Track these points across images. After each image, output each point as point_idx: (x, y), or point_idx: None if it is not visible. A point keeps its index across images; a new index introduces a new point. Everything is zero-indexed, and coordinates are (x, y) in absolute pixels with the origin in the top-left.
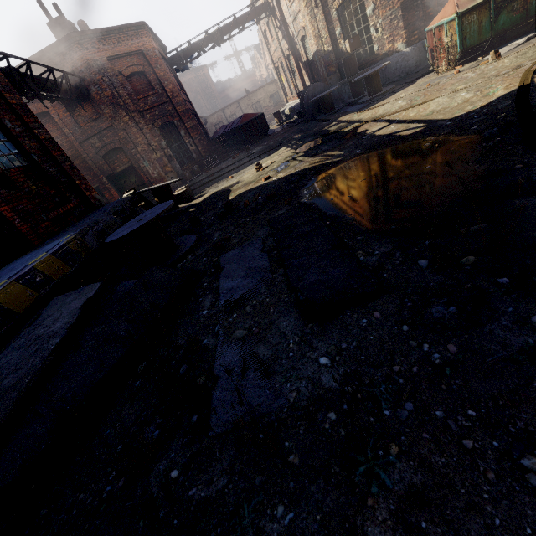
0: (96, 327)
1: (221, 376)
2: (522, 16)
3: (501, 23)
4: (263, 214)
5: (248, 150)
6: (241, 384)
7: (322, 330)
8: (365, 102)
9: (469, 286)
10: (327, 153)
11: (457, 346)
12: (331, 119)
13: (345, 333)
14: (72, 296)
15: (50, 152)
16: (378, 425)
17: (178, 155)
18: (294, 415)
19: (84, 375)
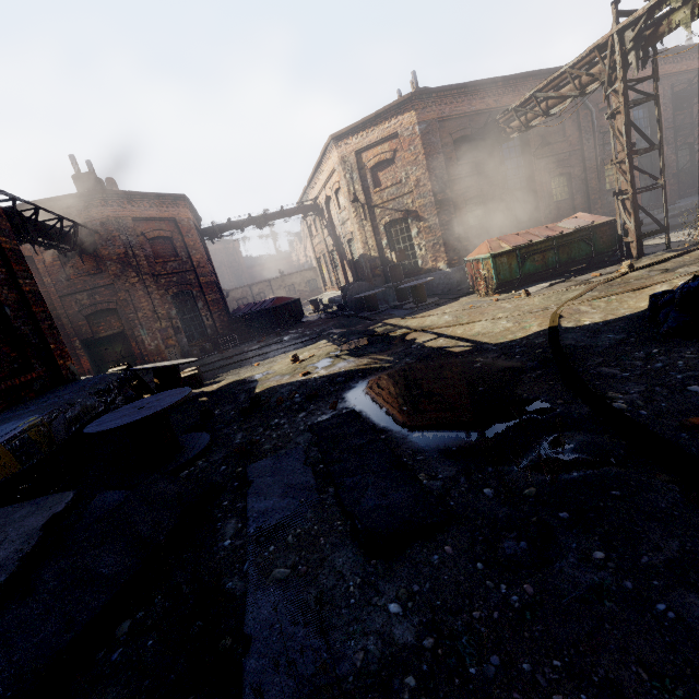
0: (63, 559)
1: (256, 636)
2: (542, 266)
3: (527, 268)
4: (302, 417)
5: (278, 335)
6: (287, 646)
7: (389, 568)
8: (411, 309)
9: (535, 520)
10: (374, 356)
11: (533, 586)
12: (376, 319)
13: (416, 572)
14: (25, 510)
15: (31, 306)
16: (465, 688)
17: (189, 328)
18: (363, 686)
19: (37, 639)
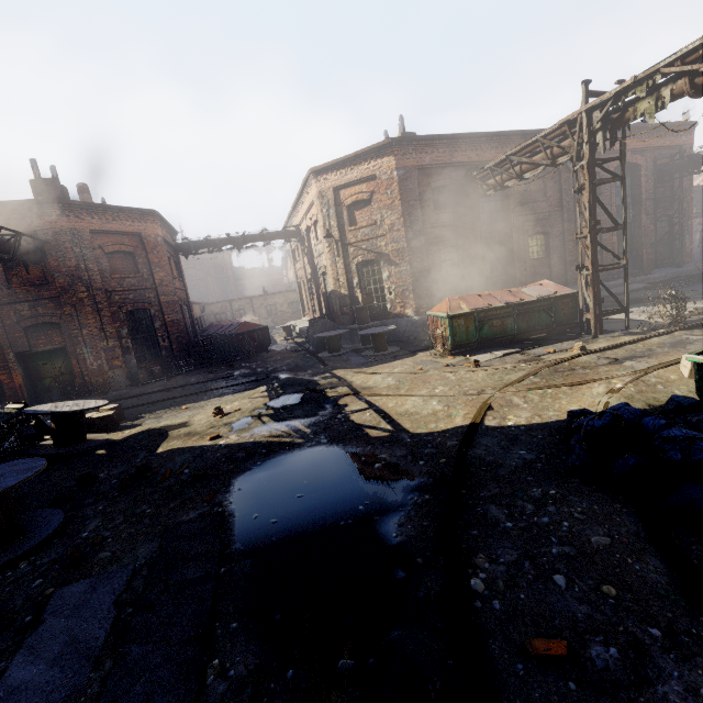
0: None
1: None
2: (501, 332)
3: (485, 333)
4: (171, 508)
5: (231, 368)
6: None
7: None
8: (368, 357)
9: None
10: (295, 423)
11: None
12: (328, 365)
13: None
14: None
15: None
16: None
17: (141, 348)
18: None
19: None
